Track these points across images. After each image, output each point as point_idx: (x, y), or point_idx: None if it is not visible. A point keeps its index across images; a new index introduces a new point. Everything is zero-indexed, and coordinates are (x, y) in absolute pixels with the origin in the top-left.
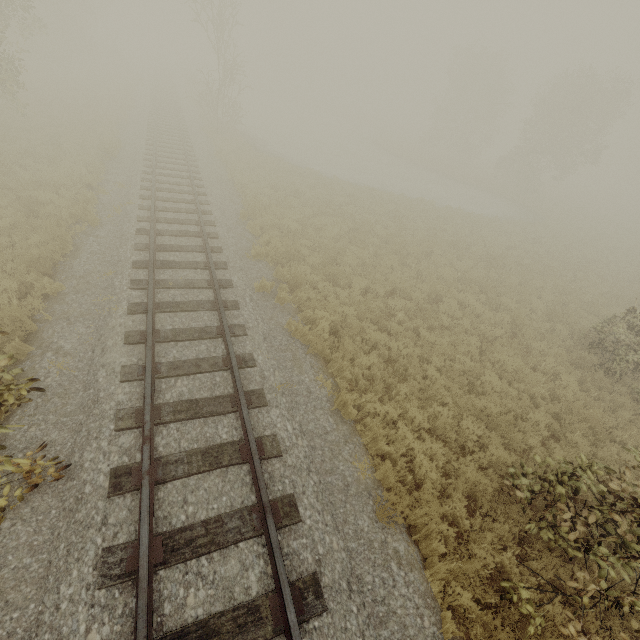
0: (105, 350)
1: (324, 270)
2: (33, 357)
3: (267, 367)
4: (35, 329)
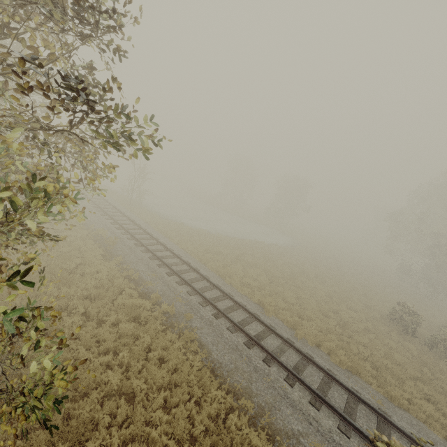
0: (317, 420)
1: (295, 311)
2: (295, 446)
3: (362, 392)
4: (265, 424)
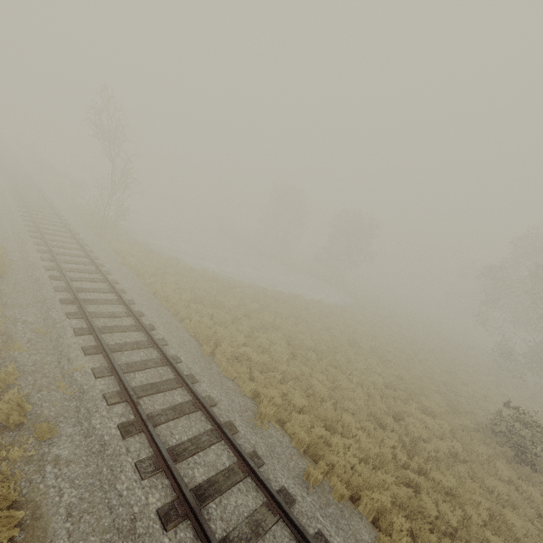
0: None
1: (321, 416)
2: None
3: None
4: None
